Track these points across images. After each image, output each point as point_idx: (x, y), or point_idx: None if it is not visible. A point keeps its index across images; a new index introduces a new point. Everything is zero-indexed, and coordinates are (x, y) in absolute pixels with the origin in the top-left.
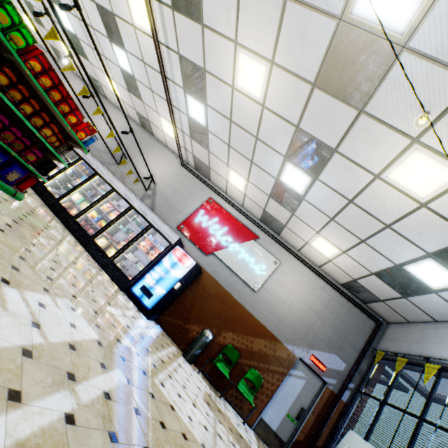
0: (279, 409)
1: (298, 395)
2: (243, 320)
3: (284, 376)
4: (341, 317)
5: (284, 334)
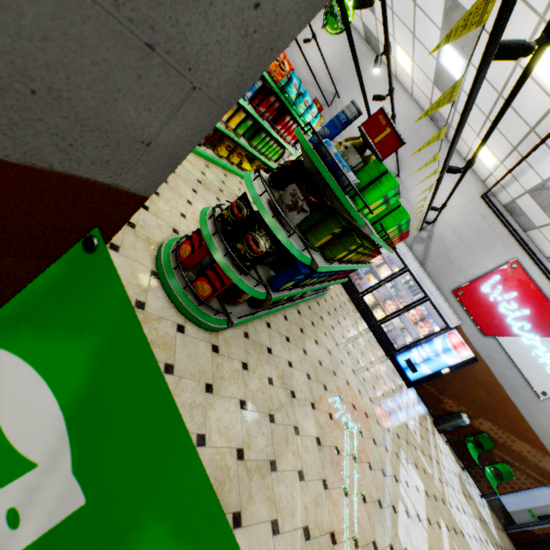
0: (521, 502)
1: (549, 504)
2: (510, 418)
3: (541, 484)
4: None
5: None
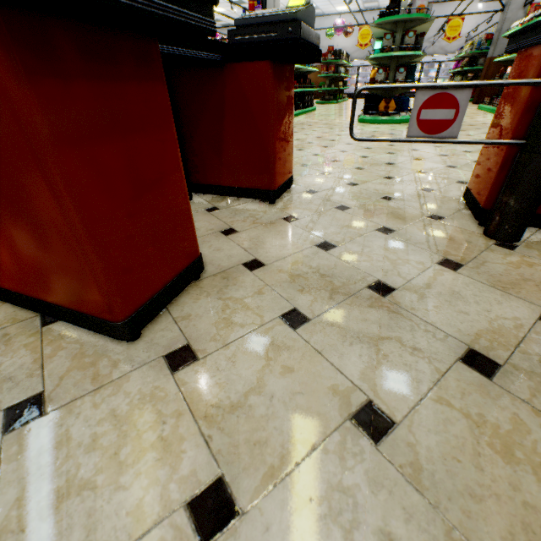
0: None
1: None
2: None
3: None
4: None
5: None
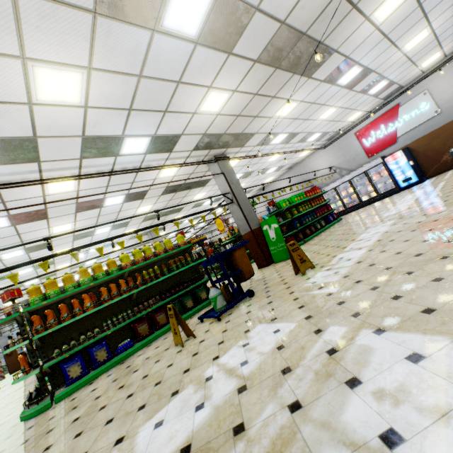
0: None
1: None
2: None
3: None
4: None
5: None
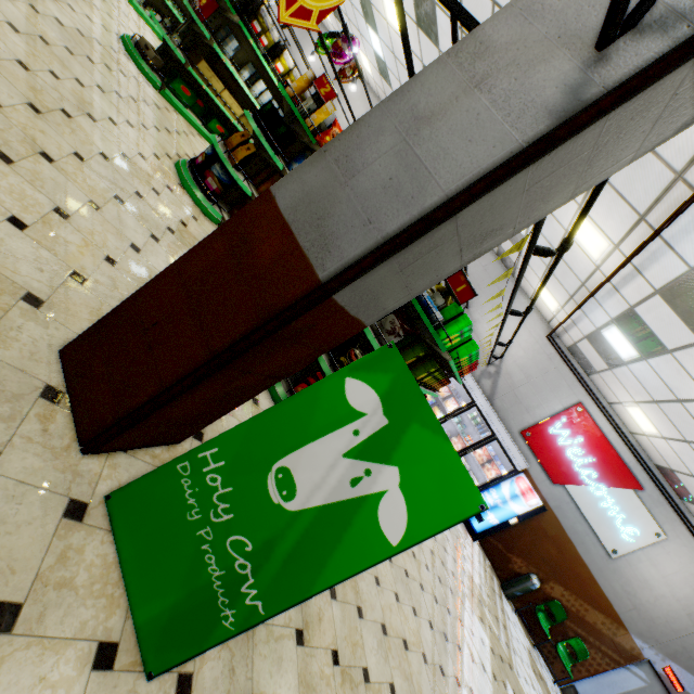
0: (598, 689)
1: (628, 691)
2: (582, 581)
3: (617, 665)
4: None
5: (635, 624)
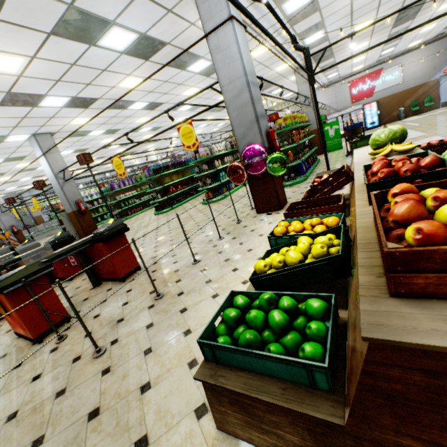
0: (445, 95)
1: None
2: (407, 93)
3: (438, 87)
4: (444, 48)
5: (426, 79)
